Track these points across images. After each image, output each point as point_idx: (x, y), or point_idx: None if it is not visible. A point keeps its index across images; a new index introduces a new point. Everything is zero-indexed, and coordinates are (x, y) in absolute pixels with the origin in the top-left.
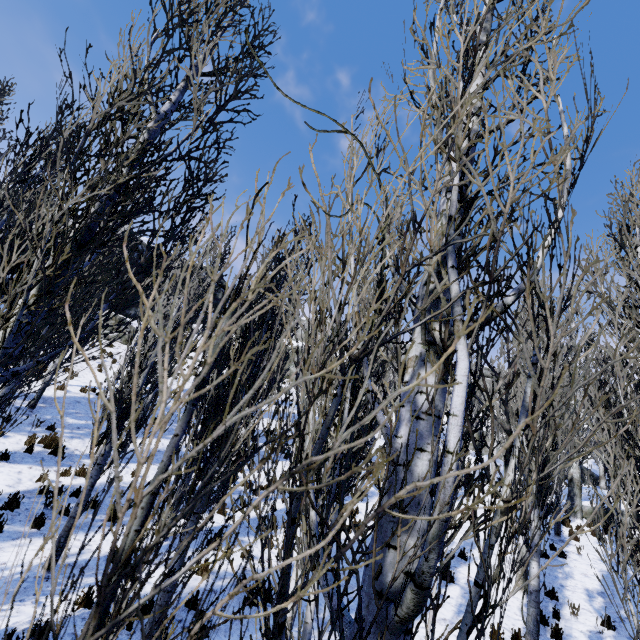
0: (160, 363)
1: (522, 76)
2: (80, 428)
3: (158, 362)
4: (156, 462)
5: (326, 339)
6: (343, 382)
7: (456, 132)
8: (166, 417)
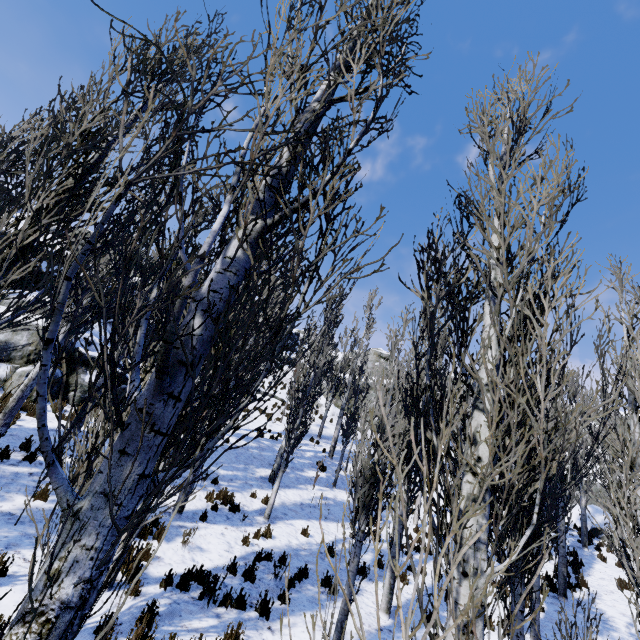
0: None
1: None
2: (232, 480)
3: None
4: (308, 517)
5: None
6: None
7: None
8: None
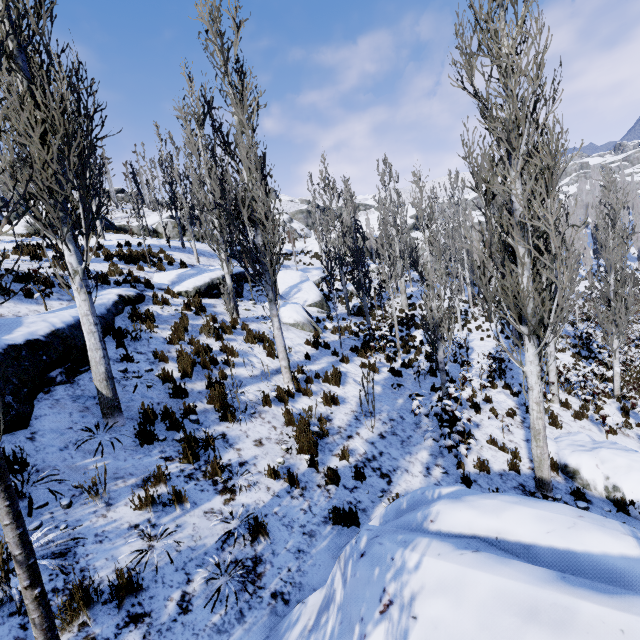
0: None
1: None
2: None
3: None
4: None
5: None
6: None
7: None
8: None
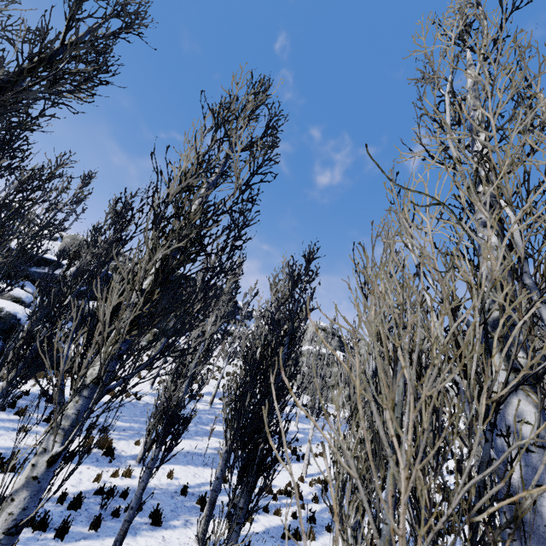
0: (381, 428)
1: (537, 131)
2: (125, 430)
3: (379, 427)
4: (186, 463)
5: (471, 386)
6: (491, 427)
7: (520, 189)
8: (410, 486)
